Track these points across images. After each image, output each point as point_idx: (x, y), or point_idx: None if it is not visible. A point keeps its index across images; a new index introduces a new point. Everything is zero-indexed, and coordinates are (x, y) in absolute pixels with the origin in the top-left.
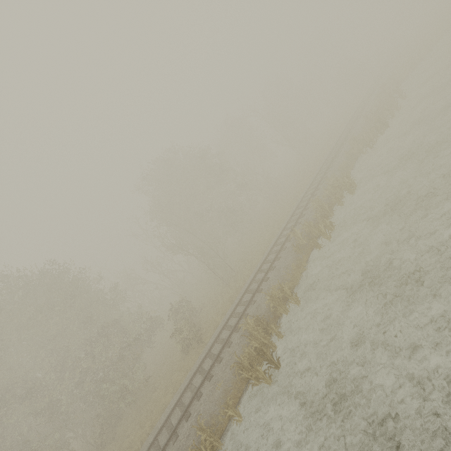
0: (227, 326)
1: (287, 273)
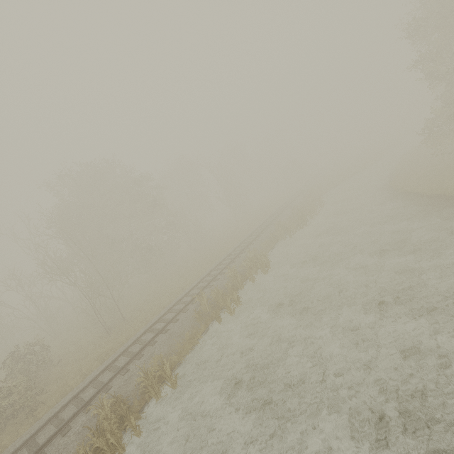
0: (78, 399)
1: (178, 342)
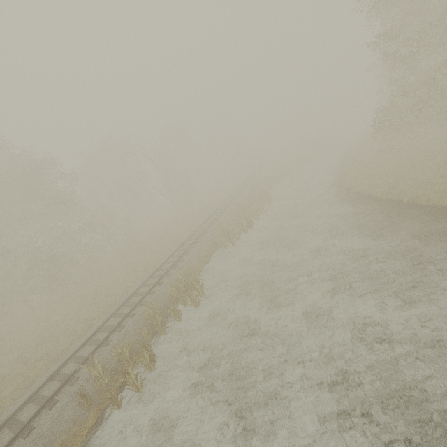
0: None
1: None
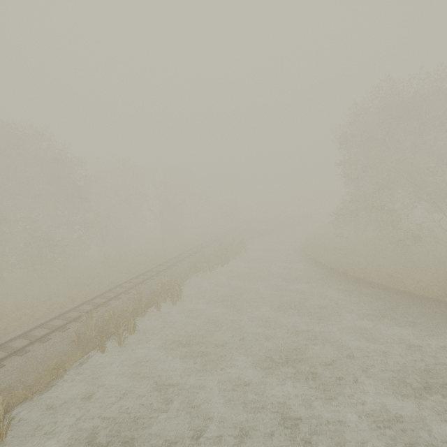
0: None
1: (36, 370)
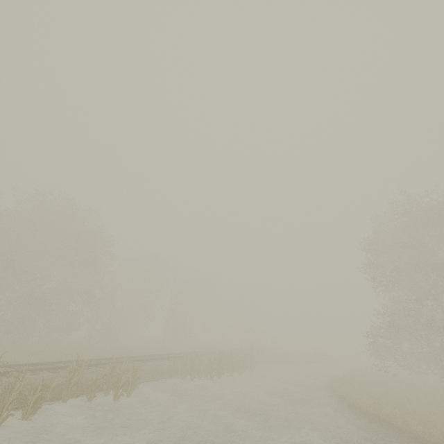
0: None
1: None
